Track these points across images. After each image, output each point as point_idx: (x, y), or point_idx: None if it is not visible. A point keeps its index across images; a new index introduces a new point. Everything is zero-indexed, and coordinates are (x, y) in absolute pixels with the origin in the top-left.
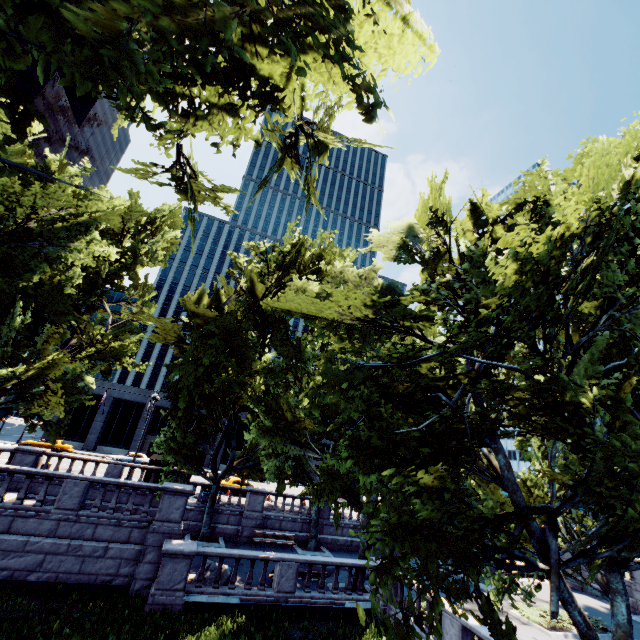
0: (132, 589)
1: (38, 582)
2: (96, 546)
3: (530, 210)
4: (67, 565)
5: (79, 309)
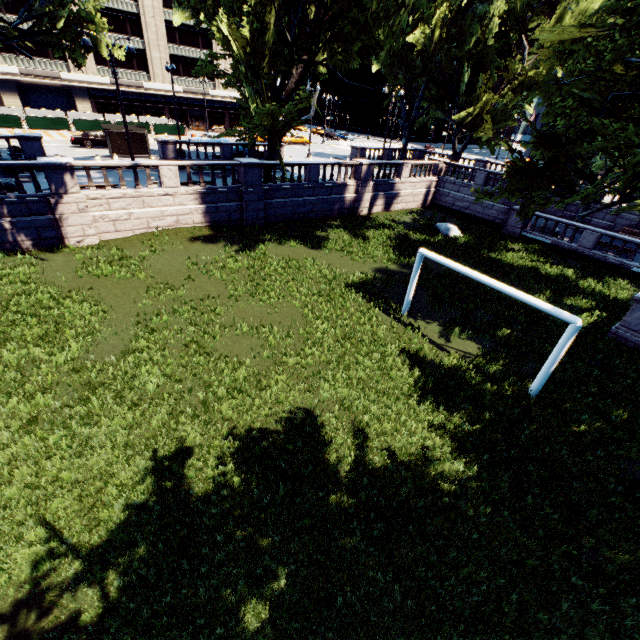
0: (502, 226)
1: (467, 214)
2: (489, 204)
3: None
4: (477, 210)
5: (509, 49)
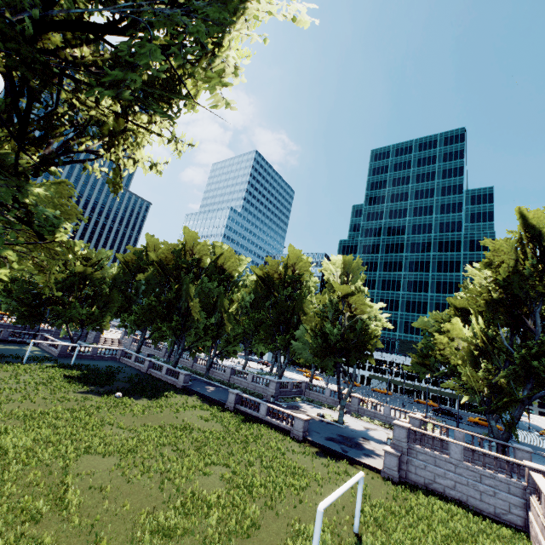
0: None
1: None
2: None
3: (85, 260)
4: None
5: None
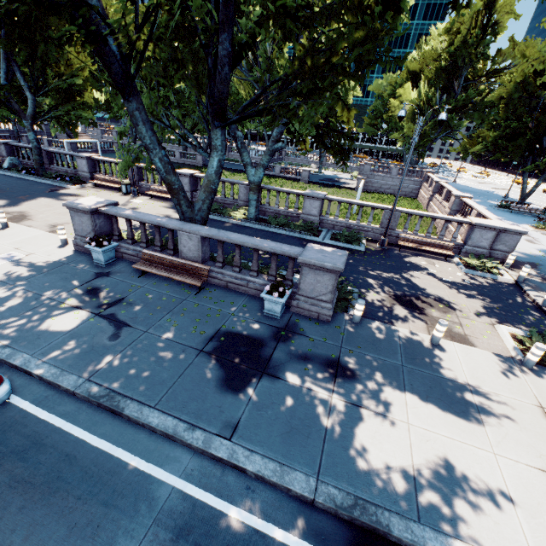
0: None
1: None
2: None
3: None
4: None
5: None
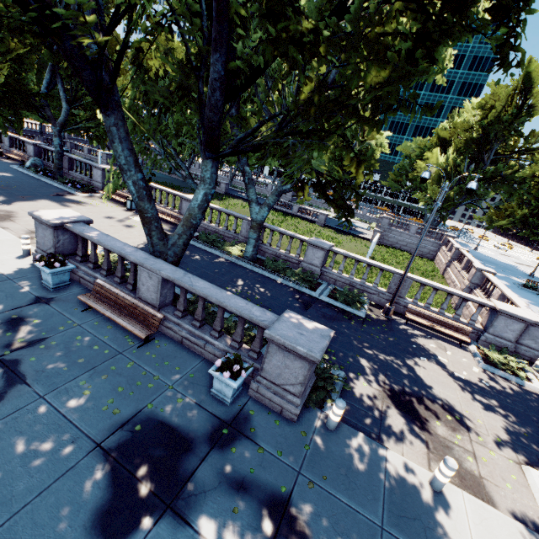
0: None
1: None
2: None
3: None
4: None
5: None
